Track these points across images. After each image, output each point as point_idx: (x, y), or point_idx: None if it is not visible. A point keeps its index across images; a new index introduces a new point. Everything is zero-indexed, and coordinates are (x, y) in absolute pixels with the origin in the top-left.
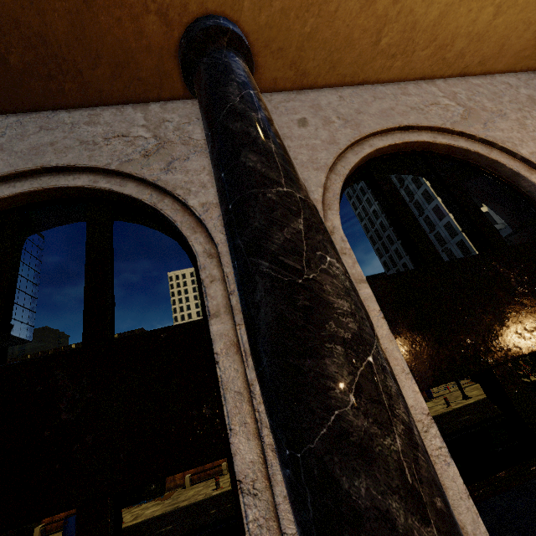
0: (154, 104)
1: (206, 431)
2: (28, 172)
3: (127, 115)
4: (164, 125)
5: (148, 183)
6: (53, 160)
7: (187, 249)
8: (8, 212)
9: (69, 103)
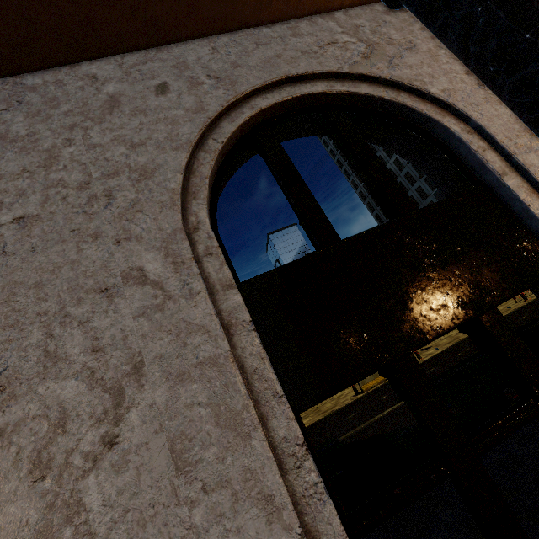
0: (337, 12)
1: (536, 257)
2: (274, 83)
3: (322, 25)
4: (360, 30)
5: (378, 82)
6: (290, 70)
7: (430, 136)
8: (262, 125)
9: (269, 17)
